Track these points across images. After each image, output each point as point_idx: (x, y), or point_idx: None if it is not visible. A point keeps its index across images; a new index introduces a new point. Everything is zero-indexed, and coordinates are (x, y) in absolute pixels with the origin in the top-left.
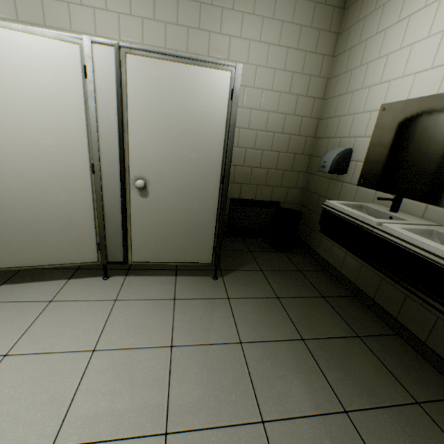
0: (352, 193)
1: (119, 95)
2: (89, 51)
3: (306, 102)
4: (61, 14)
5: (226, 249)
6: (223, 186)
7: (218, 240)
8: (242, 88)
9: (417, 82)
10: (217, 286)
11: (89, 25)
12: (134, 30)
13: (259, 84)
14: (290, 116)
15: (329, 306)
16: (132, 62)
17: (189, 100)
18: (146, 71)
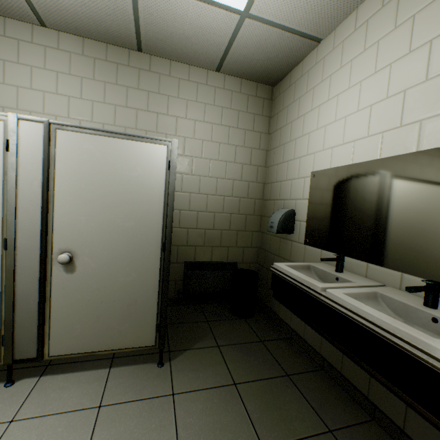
0: (301, 251)
1: (46, 166)
2: (14, 126)
3: (250, 169)
4: (8, 96)
5: (180, 321)
6: (165, 254)
7: (162, 316)
8: (190, 158)
9: (335, 155)
10: (161, 377)
11: (37, 105)
12: (84, 110)
13: (206, 155)
14: (237, 182)
15: (294, 389)
16: (63, 137)
17: (124, 170)
18: (78, 145)
